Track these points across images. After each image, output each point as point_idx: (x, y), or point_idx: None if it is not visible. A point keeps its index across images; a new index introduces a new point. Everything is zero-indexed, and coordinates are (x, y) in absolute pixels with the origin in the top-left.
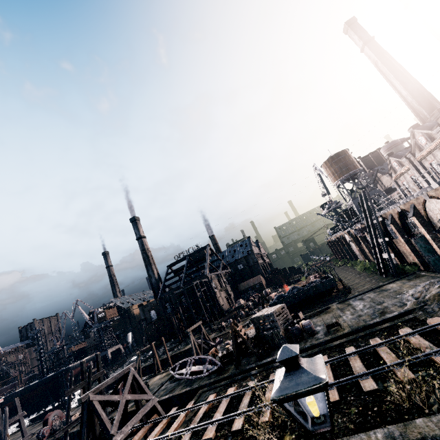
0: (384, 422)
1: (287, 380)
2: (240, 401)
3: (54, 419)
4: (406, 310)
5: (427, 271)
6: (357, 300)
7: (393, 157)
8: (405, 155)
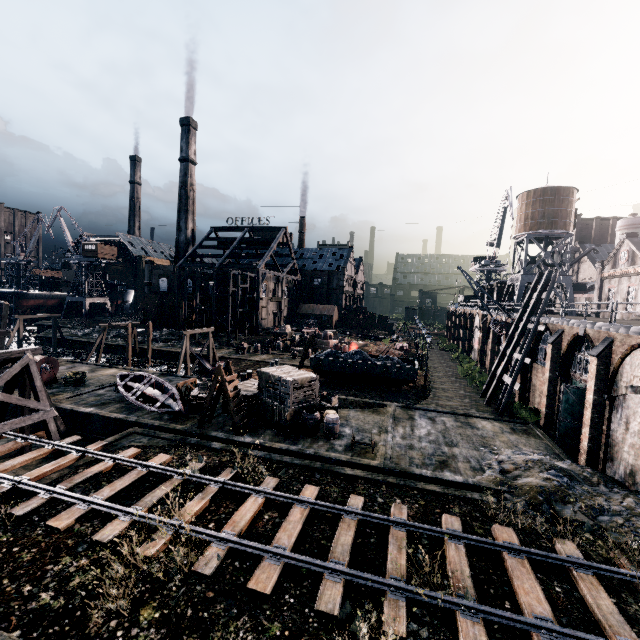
0: None
1: None
2: (156, 485)
3: None
4: (477, 484)
5: (546, 431)
6: (426, 417)
7: (632, 242)
8: None
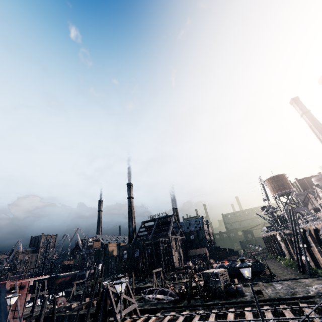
0: None
1: (241, 264)
2: (192, 319)
3: (61, 303)
4: (309, 295)
5: None
6: (278, 283)
7: (319, 188)
8: None
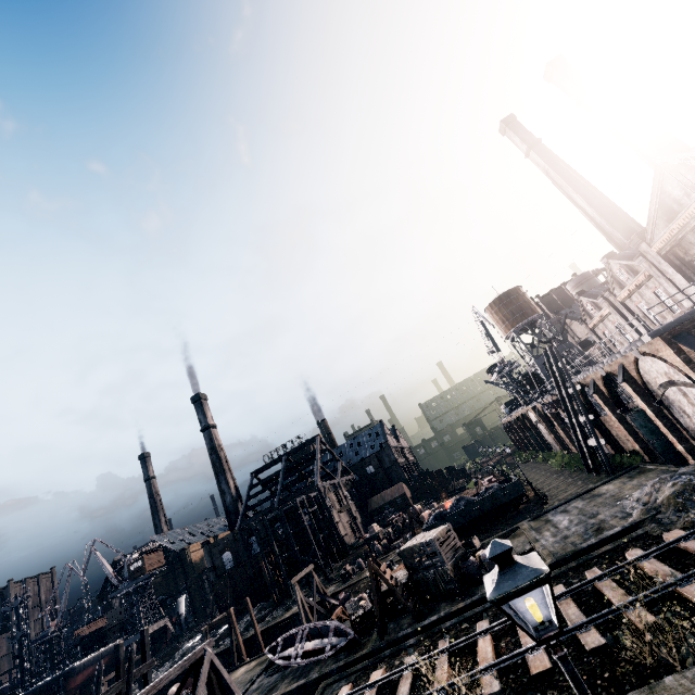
0: (622, 693)
1: (502, 579)
2: (394, 690)
3: None
4: (632, 523)
5: (655, 462)
6: (558, 513)
7: (585, 296)
8: (602, 293)
